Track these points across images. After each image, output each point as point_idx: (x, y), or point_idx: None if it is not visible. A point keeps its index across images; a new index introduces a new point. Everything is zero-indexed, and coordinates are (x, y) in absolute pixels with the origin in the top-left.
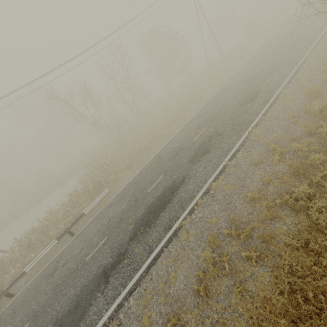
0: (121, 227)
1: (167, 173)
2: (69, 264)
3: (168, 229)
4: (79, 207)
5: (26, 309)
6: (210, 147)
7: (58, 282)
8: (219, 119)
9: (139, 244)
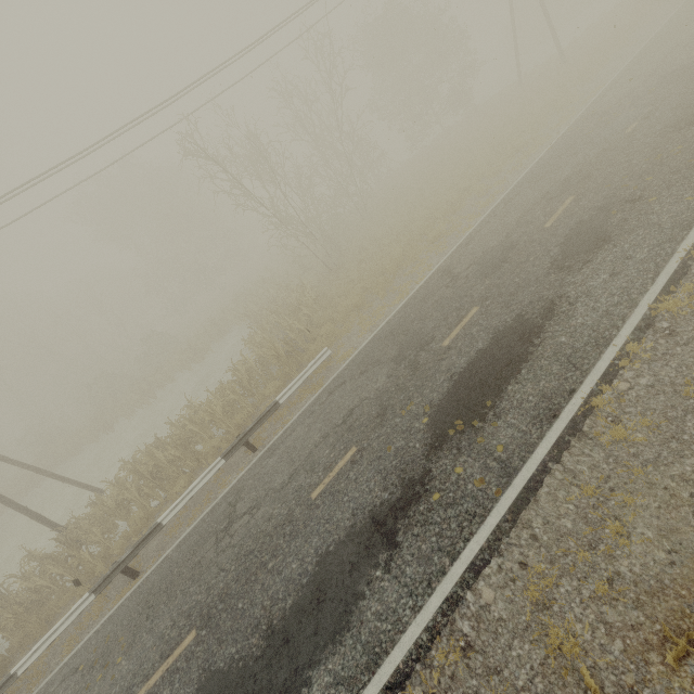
0: (392, 424)
1: (491, 302)
2: (266, 509)
3: (548, 418)
4: (254, 395)
5: (179, 602)
6: (612, 229)
7: (248, 546)
8: (614, 169)
9: (463, 458)
